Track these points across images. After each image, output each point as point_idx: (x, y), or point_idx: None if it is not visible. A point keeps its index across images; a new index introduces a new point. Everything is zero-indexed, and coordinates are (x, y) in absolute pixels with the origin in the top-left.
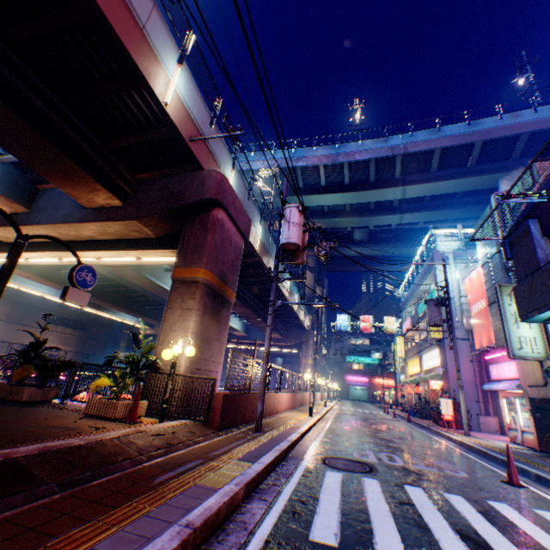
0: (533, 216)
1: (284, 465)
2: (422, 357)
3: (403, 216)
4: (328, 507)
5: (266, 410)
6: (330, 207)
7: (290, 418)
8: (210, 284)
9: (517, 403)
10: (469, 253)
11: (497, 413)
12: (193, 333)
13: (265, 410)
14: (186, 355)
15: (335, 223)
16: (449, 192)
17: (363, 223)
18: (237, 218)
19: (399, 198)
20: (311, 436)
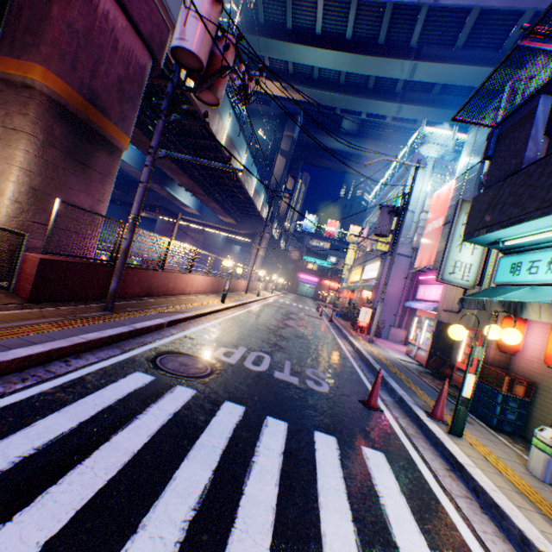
0: (551, 89)
1: (75, 359)
2: (365, 268)
3: (403, 107)
4: (15, 446)
5: (160, 290)
6: (322, 73)
7: (191, 302)
8: (61, 100)
9: (426, 324)
10: (452, 164)
11: (408, 328)
12: (23, 170)
13: (156, 289)
14: (7, 199)
15: (323, 98)
16: (465, 84)
17: (355, 107)
18: (131, 3)
19: (405, 78)
20: (193, 324)
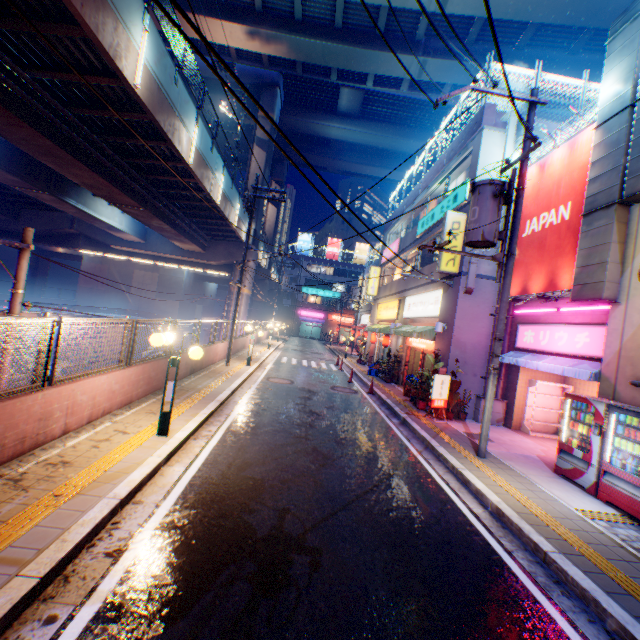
0: None
1: None
2: (406, 301)
3: (428, 62)
4: None
5: None
6: (307, 9)
7: (30, 498)
8: None
9: (612, 419)
10: (541, 123)
11: (505, 396)
12: None
13: None
14: None
15: (312, 50)
16: (519, 18)
17: (361, 66)
18: None
19: (434, 9)
20: None
